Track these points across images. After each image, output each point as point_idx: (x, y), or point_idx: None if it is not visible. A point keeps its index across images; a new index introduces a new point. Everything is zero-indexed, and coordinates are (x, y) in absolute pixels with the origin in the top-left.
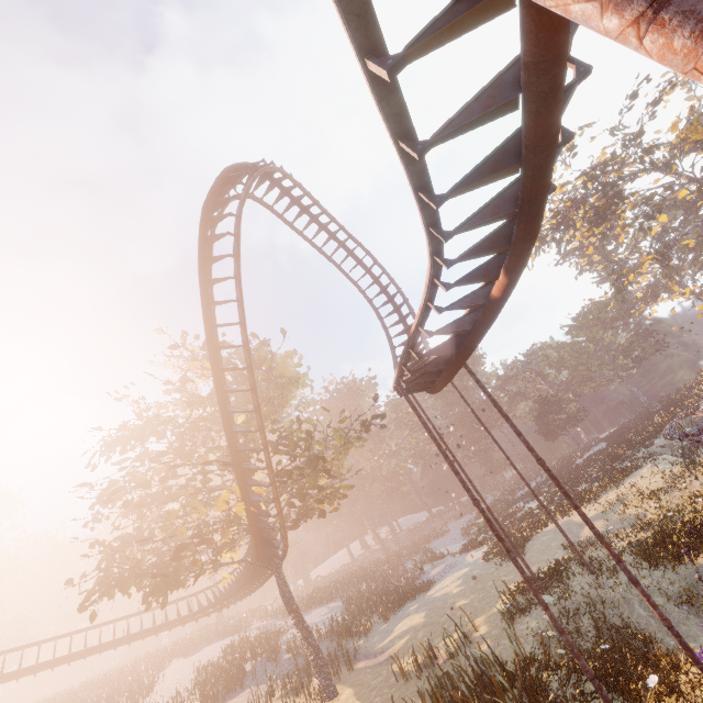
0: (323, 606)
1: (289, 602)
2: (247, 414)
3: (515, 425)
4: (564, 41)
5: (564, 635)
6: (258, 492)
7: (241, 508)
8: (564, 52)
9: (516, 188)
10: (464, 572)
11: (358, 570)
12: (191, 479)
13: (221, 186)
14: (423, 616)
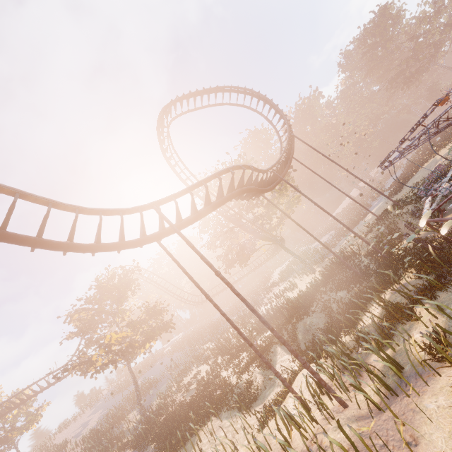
0: (327, 235)
1: (287, 251)
2: (233, 201)
3: (303, 194)
4: (192, 223)
5: (334, 254)
6: (252, 227)
7: (247, 236)
8: (194, 222)
9: (218, 196)
10: (379, 205)
11: (346, 210)
12: (229, 232)
13: (161, 141)
14: (353, 234)
